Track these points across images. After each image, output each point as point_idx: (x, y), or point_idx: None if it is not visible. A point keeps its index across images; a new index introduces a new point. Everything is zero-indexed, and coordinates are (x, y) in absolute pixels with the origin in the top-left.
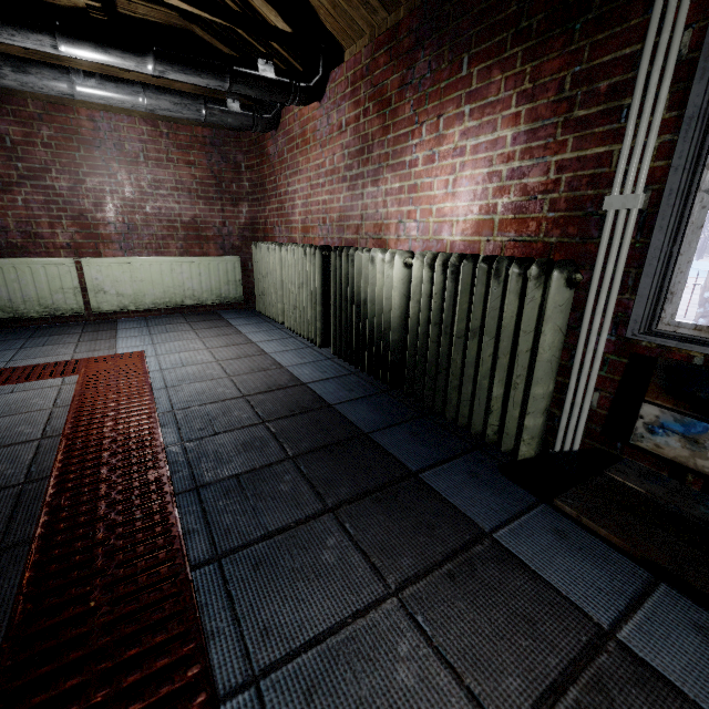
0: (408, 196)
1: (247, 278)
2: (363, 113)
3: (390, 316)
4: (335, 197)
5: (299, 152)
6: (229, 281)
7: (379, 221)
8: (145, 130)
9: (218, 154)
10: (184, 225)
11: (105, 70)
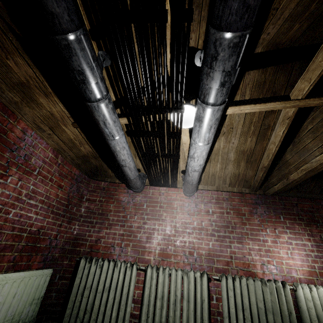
0: (265, 253)
1: (48, 292)
2: (226, 212)
3: (290, 322)
4: (203, 242)
5: (163, 210)
6: (34, 300)
7: (247, 261)
8: (50, 155)
9: (76, 186)
10: (29, 235)
11: (64, 118)
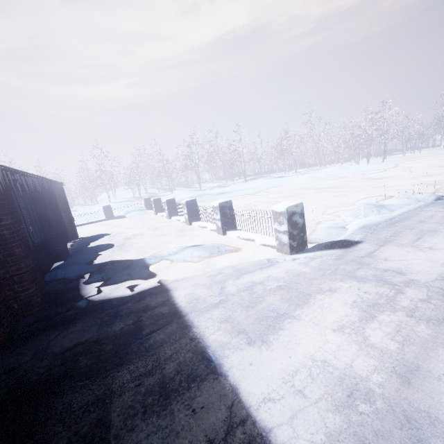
0: None
1: None
2: None
3: None
4: None
5: None
6: None
7: None
8: None
9: None
10: None
11: None
